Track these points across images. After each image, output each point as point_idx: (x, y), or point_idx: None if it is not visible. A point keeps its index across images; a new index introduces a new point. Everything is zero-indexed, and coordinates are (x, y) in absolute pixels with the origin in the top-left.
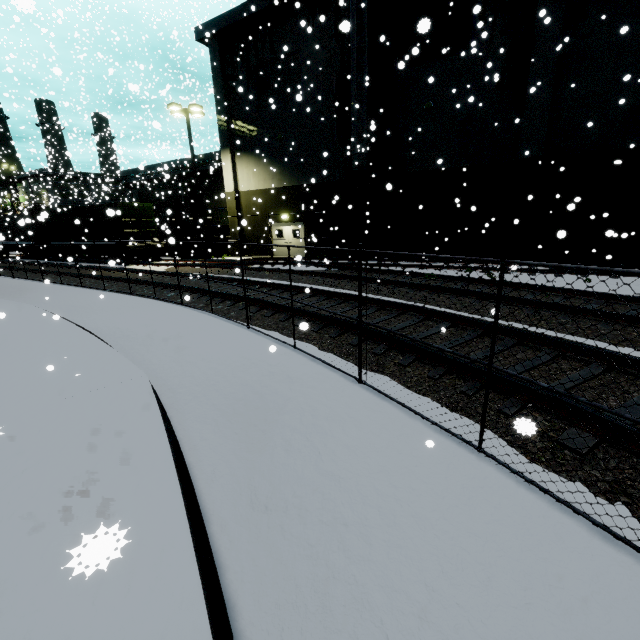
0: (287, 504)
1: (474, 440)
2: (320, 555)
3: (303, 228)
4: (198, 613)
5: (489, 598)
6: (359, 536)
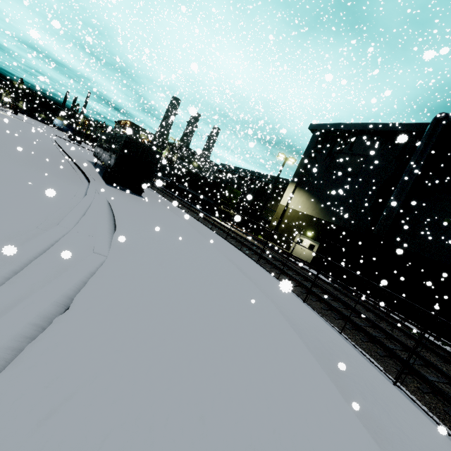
0: (375, 428)
1: None
2: None
3: (317, 246)
4: None
5: None
6: None
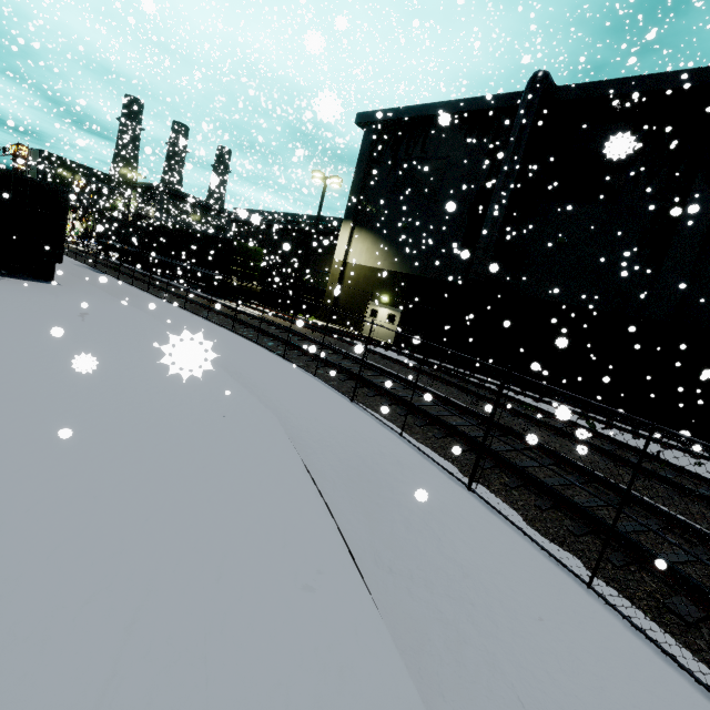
0: (412, 572)
1: (586, 575)
2: (450, 621)
3: (399, 315)
4: (378, 621)
5: (603, 701)
6: (486, 617)
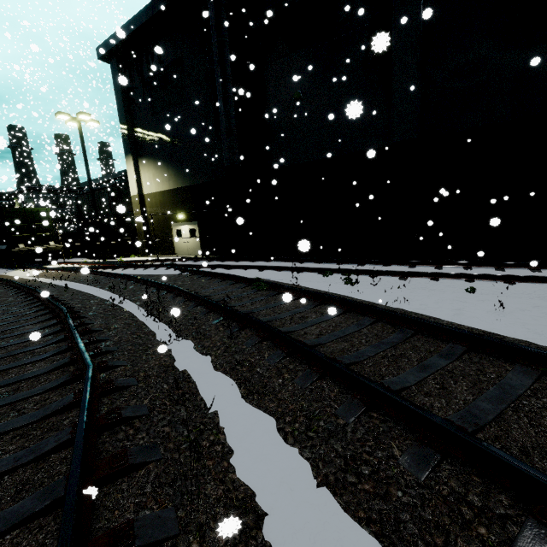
0: None
1: None
2: None
3: (198, 227)
4: None
5: None
6: None
